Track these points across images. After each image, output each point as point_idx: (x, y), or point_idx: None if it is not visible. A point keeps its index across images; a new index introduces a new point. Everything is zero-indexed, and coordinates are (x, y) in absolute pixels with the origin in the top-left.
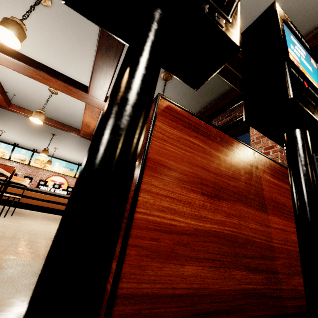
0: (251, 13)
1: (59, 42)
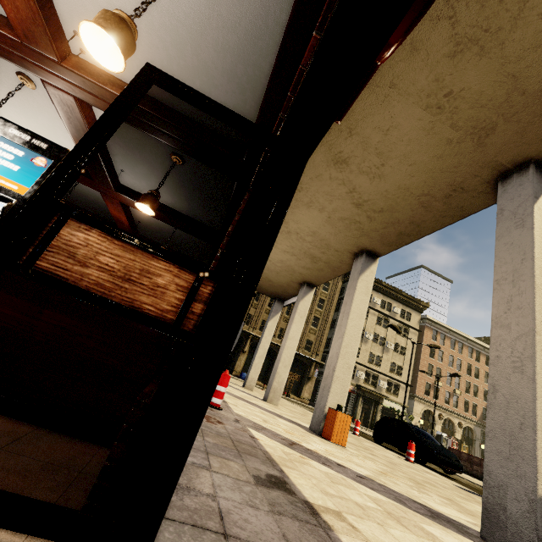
0: (211, 82)
1: (61, 123)
